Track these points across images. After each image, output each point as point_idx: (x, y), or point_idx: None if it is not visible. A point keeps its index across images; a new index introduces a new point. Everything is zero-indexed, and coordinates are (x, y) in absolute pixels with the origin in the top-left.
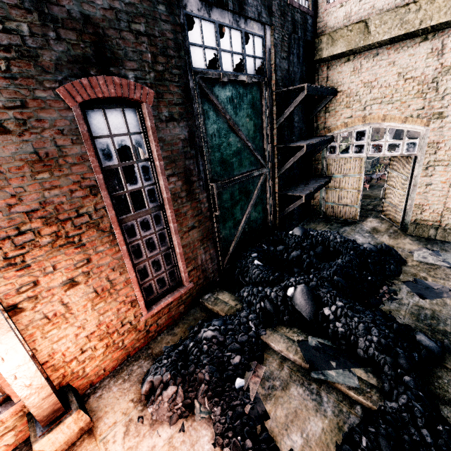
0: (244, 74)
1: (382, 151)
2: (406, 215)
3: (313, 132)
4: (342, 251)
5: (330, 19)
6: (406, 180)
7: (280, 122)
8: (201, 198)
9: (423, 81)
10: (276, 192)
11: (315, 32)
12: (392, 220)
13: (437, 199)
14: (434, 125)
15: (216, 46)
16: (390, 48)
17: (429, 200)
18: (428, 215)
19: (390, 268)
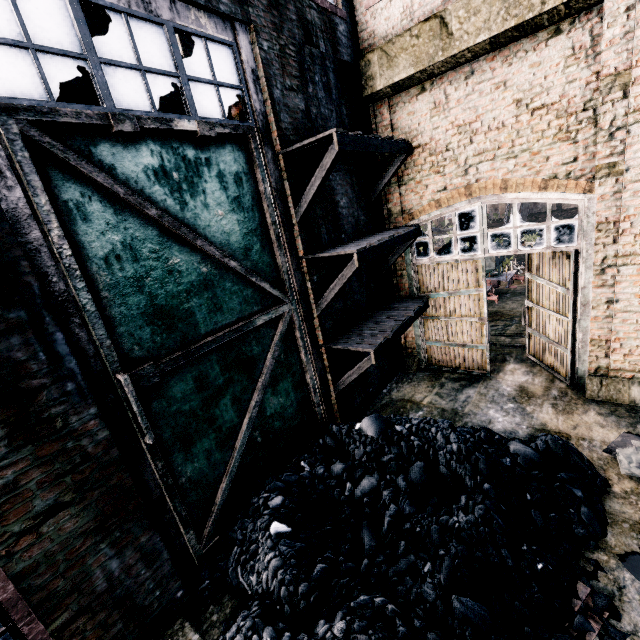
0: (188, 117)
1: (512, 246)
2: (579, 361)
3: (384, 221)
4: (466, 479)
5: (378, 23)
6: (565, 294)
7: (303, 212)
8: (76, 423)
9: (566, 110)
10: (321, 344)
11: (357, 49)
12: (552, 366)
13: (634, 329)
14: (603, 190)
15: (83, 50)
16: (493, 59)
17: (618, 331)
18: (621, 359)
19: (579, 514)
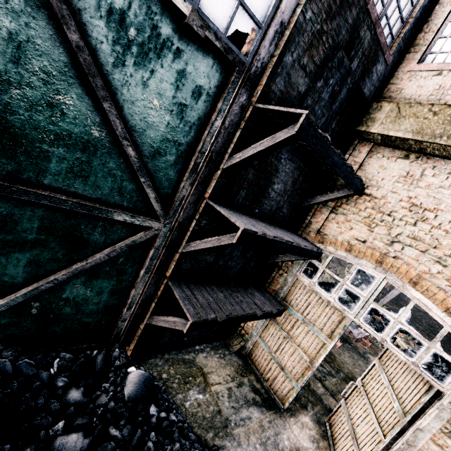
0: None
1: (384, 333)
2: None
3: (301, 227)
4: None
5: (410, 85)
6: (398, 413)
7: (233, 163)
8: None
9: None
10: (167, 275)
11: (379, 93)
12: None
13: None
14: None
15: None
16: None
17: None
18: None
19: None
